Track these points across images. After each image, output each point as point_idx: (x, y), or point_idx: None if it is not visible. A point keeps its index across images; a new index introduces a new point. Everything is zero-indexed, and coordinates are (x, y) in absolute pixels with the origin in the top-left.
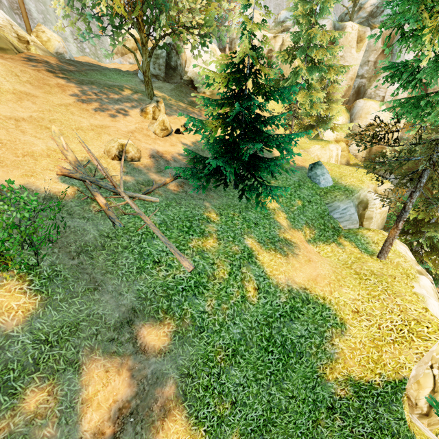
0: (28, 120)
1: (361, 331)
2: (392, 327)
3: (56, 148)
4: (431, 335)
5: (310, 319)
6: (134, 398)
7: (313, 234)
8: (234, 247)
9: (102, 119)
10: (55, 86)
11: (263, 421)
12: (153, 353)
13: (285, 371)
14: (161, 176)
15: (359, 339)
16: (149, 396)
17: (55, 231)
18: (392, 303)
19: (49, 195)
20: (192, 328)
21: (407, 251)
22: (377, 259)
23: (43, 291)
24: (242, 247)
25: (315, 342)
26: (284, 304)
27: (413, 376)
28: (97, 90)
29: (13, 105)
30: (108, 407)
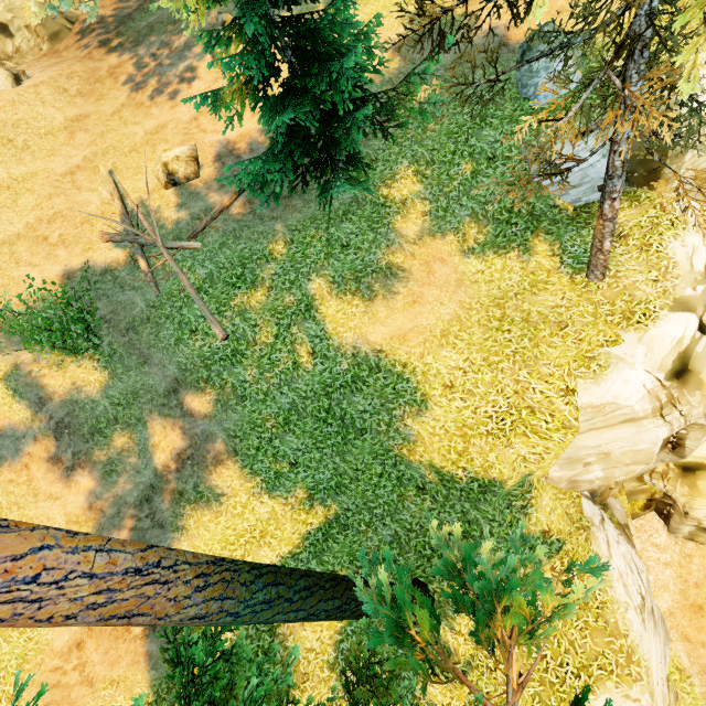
0: (83, 166)
1: (449, 414)
2: (491, 414)
3: (110, 198)
4: (552, 434)
5: (377, 393)
6: (189, 449)
7: (485, 234)
8: (289, 298)
9: (159, 113)
10: (107, 76)
11: (335, 483)
12: (200, 417)
13: (345, 445)
14: (224, 194)
15: (442, 424)
16: (202, 448)
17: (110, 310)
18: (511, 378)
19: (105, 269)
20: (234, 397)
21: (702, 248)
22: (581, 282)
23: (109, 367)
24: (299, 297)
25: (384, 420)
26: (345, 373)
27: (596, 478)
28: (157, 43)
29: (66, 150)
30: (170, 452)
